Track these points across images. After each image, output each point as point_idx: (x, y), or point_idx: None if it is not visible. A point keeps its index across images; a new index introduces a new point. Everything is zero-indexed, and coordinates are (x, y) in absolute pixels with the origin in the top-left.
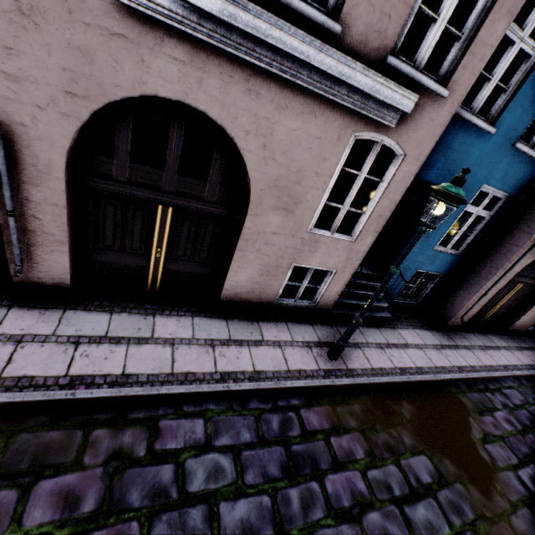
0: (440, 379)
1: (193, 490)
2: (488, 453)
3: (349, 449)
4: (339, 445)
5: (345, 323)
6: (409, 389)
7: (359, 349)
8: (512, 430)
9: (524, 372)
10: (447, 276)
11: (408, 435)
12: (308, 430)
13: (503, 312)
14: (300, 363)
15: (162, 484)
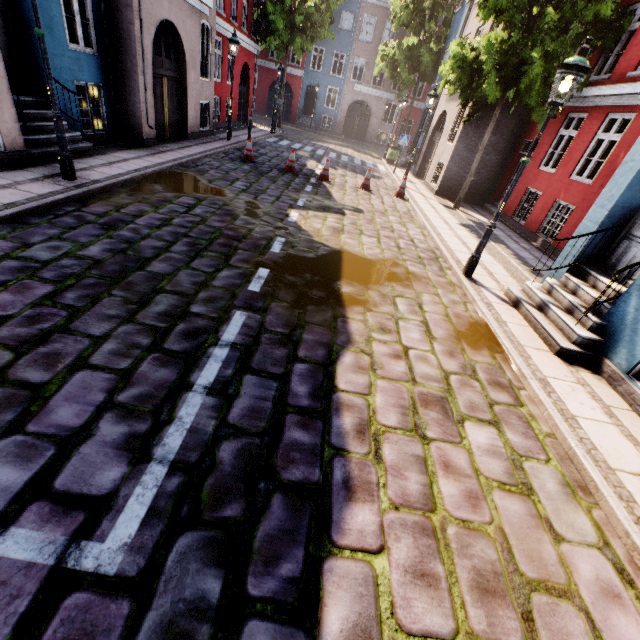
0: (165, 167)
1: (49, 259)
2: (216, 185)
3: (139, 210)
4: (131, 211)
5: (57, 162)
6: (151, 179)
7: (90, 171)
8: (222, 175)
9: (212, 152)
10: (108, 86)
11: (169, 194)
12: (100, 214)
13: (175, 117)
14: (45, 189)
15: (18, 267)
